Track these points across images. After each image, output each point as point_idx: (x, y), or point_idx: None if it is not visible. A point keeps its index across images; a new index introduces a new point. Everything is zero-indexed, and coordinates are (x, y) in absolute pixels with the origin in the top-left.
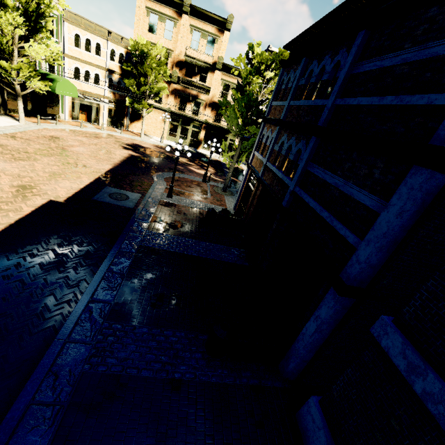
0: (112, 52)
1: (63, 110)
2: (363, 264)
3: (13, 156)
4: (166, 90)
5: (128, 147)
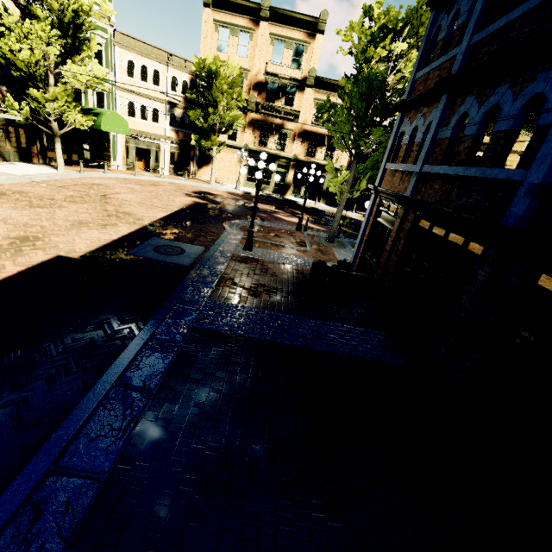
0: (173, 80)
1: (115, 156)
2: None
3: (31, 203)
4: (241, 120)
5: (193, 194)
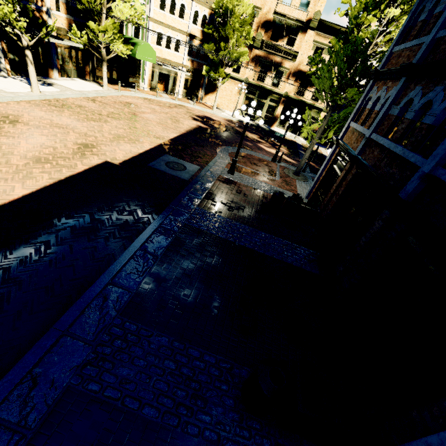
0: (195, 14)
1: (143, 79)
2: None
3: (87, 116)
4: (246, 56)
5: (197, 118)
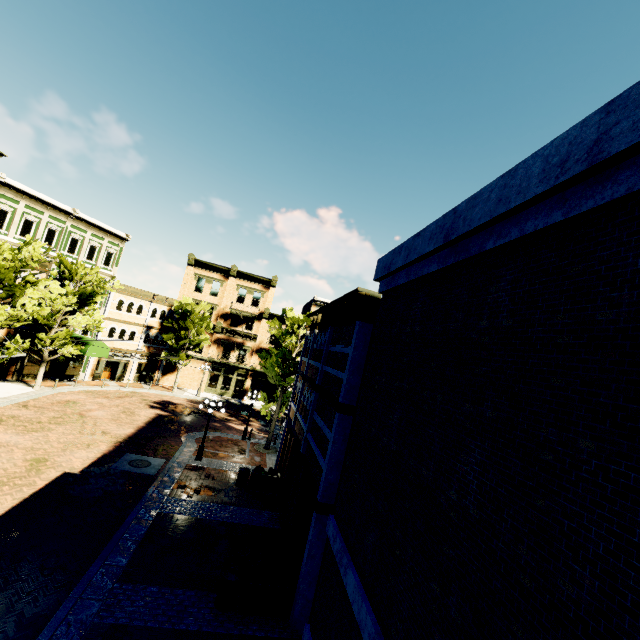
0: (154, 310)
1: (85, 369)
2: (325, 482)
3: (26, 427)
4: (208, 341)
5: (156, 405)
